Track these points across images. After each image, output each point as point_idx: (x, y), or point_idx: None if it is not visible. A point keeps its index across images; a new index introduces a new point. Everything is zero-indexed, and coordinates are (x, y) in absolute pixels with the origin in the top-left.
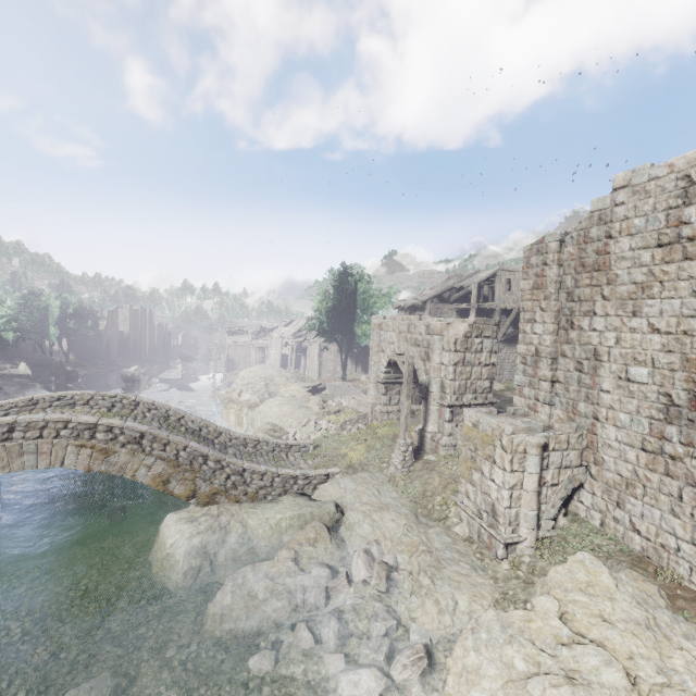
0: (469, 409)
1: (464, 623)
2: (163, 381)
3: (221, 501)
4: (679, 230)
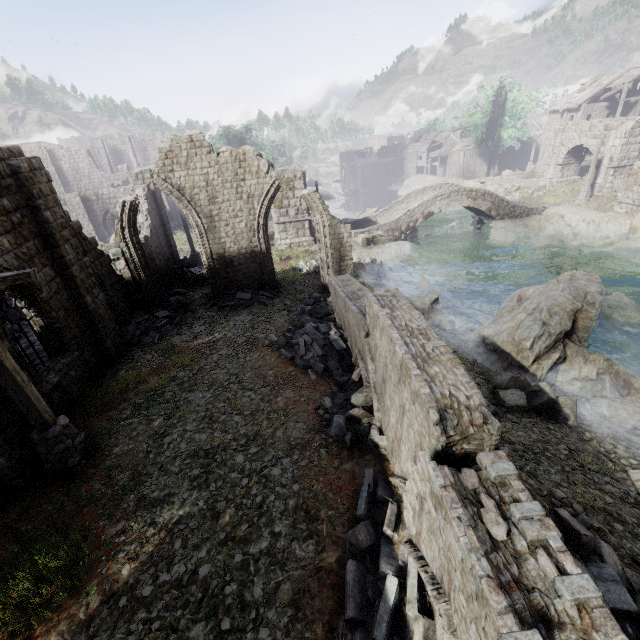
0: (637, 162)
1: (628, 226)
2: None
3: (505, 219)
4: None
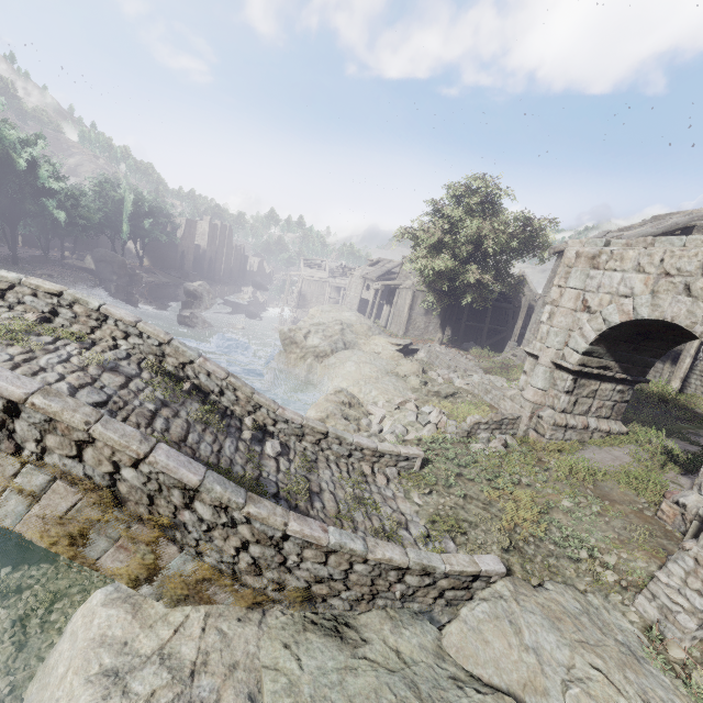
0: None
1: None
2: (228, 304)
3: (217, 598)
4: None
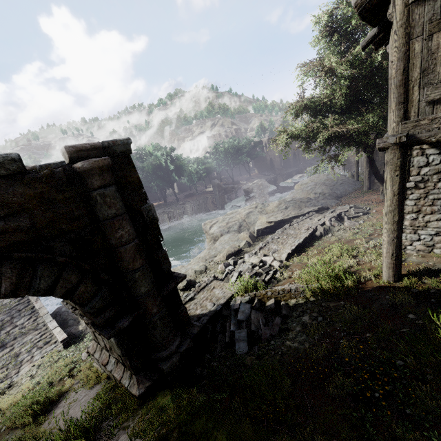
0: None
1: None
2: (281, 186)
3: None
4: None
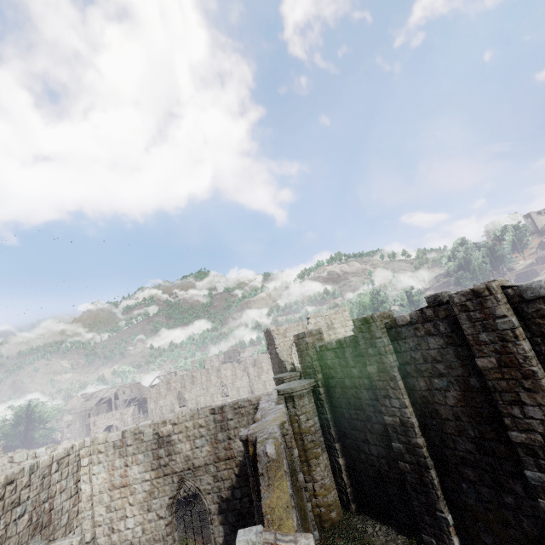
0: None
1: None
2: None
3: None
4: (168, 387)
